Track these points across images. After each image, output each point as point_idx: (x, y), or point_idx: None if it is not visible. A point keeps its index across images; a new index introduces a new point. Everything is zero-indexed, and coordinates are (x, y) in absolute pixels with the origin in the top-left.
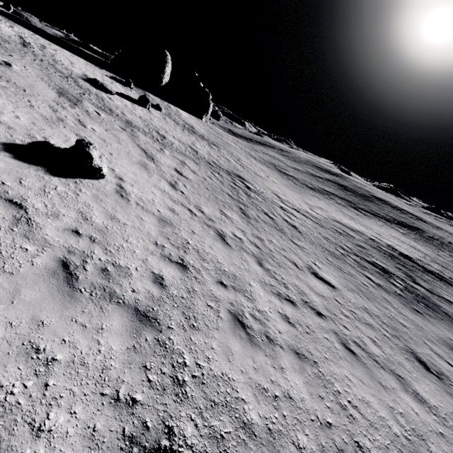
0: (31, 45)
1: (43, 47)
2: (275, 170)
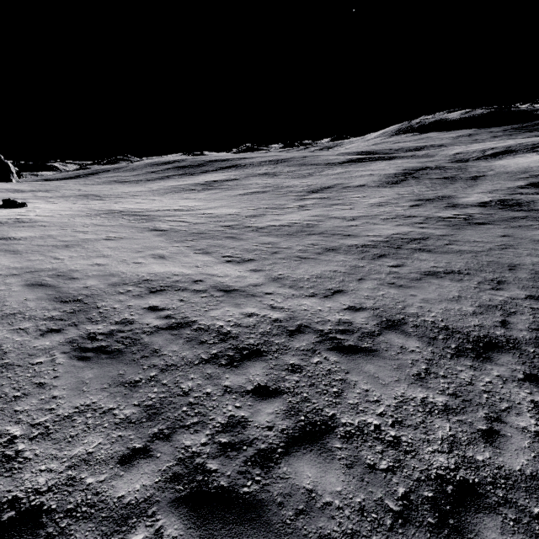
0: None
1: None
2: (116, 183)
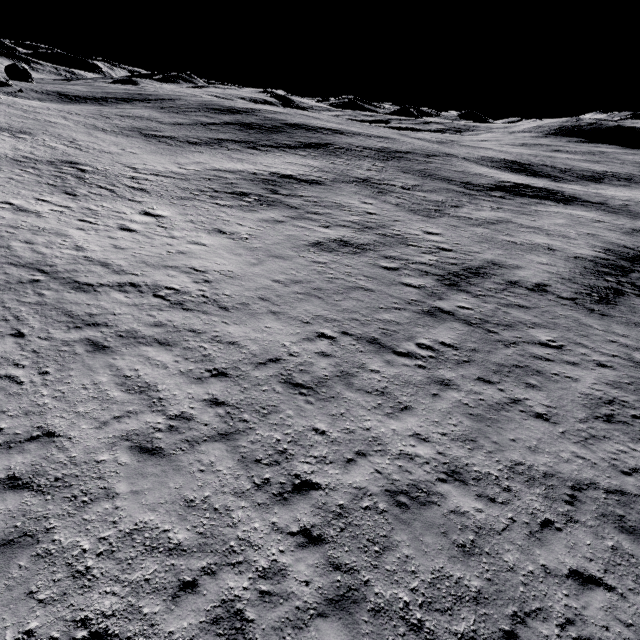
0: None
1: None
2: (139, 136)
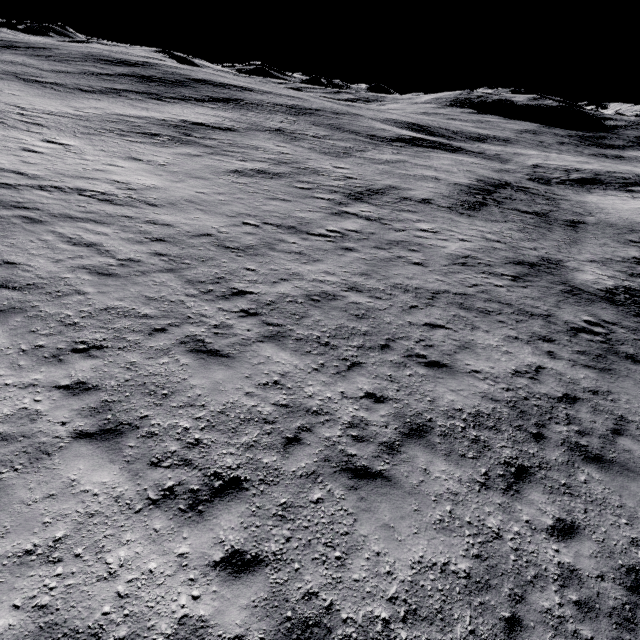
0: None
1: None
2: (17, 80)
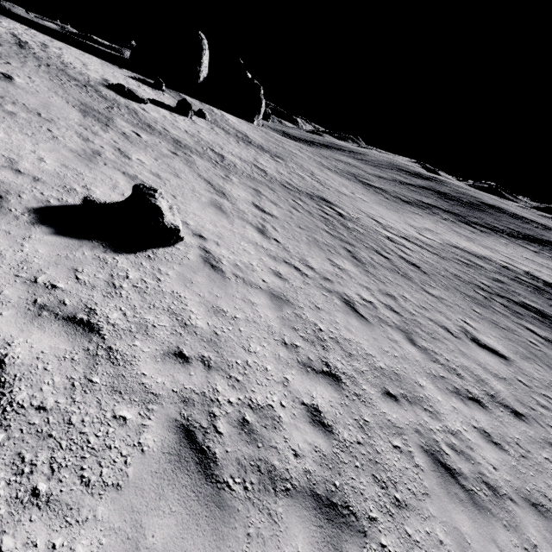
0: (29, 45)
1: (44, 46)
2: (357, 182)
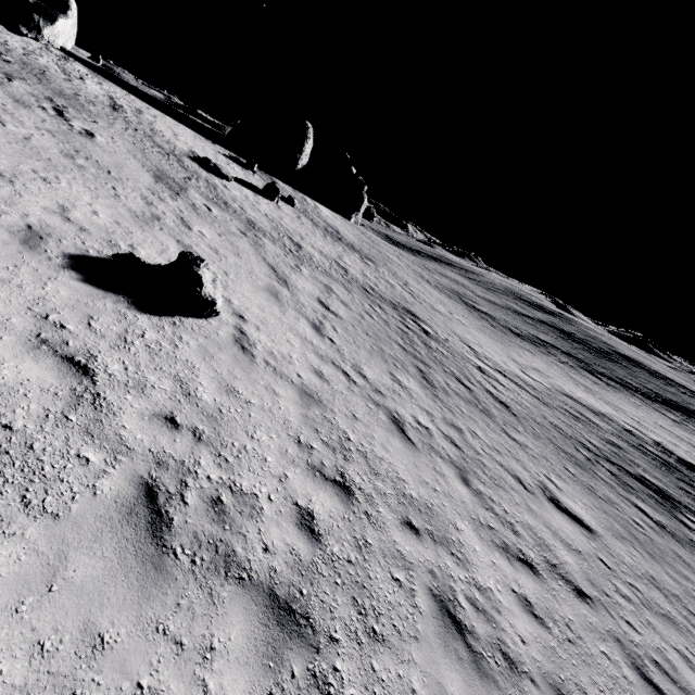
0: (123, 109)
1: (139, 112)
2: (460, 302)
